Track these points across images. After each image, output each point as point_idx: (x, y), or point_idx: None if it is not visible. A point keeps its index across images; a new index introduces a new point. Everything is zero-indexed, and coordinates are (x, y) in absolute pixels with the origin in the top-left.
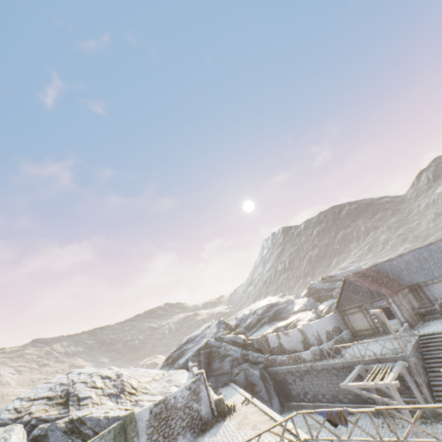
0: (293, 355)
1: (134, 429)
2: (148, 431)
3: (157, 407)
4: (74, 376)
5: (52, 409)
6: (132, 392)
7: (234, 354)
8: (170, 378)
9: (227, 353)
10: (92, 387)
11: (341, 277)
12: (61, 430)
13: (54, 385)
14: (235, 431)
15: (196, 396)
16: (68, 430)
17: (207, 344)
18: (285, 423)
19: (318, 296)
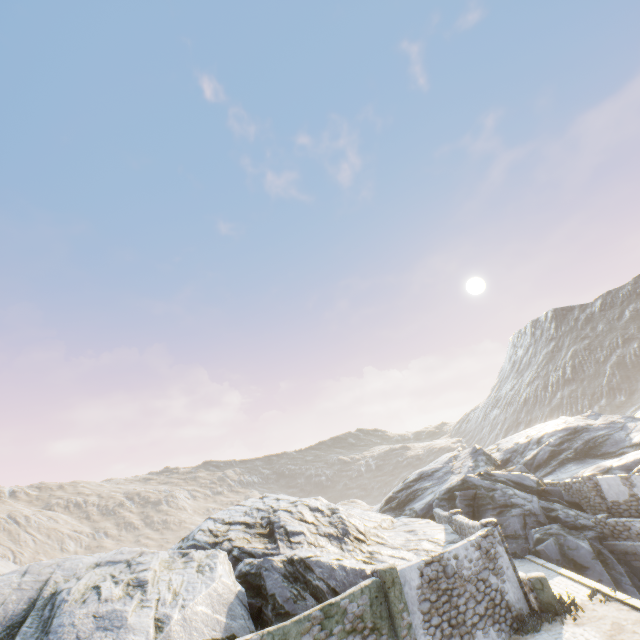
0: None
1: (400, 598)
2: (421, 608)
3: (429, 567)
4: (272, 502)
5: (254, 540)
6: (360, 538)
7: (525, 505)
8: (411, 527)
9: (510, 502)
10: (300, 519)
11: None
12: (279, 572)
13: (249, 509)
14: None
15: (492, 564)
16: (288, 574)
17: (466, 483)
18: None
19: None
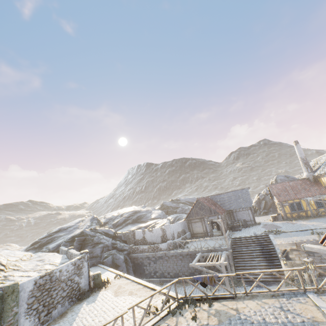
0: (153, 245)
1: (15, 300)
2: (29, 301)
3: (42, 278)
4: None
5: None
6: (1, 268)
7: (106, 242)
8: (43, 258)
9: (100, 241)
10: None
11: (184, 201)
12: None
13: None
14: (114, 297)
15: (79, 271)
16: None
17: (82, 233)
18: (170, 286)
19: (167, 211)
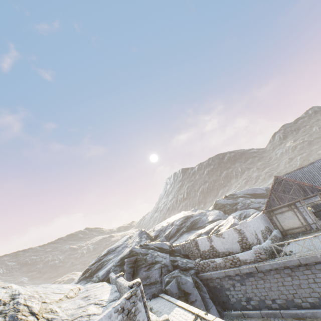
0: (231, 257)
1: None
2: None
3: None
4: None
5: None
6: (29, 320)
7: (163, 261)
8: (88, 293)
9: (155, 260)
10: None
11: (241, 194)
12: None
13: None
14: None
15: None
16: None
17: (132, 252)
18: None
19: (224, 210)
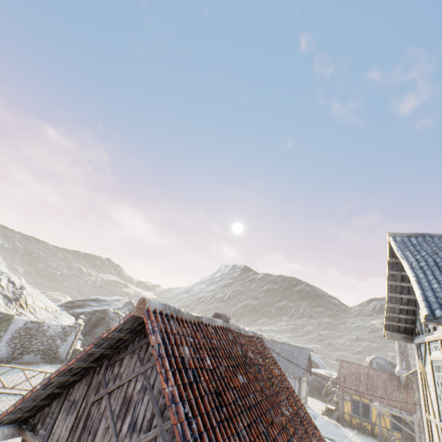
0: None
1: (6, 326)
2: (14, 334)
3: (32, 323)
4: None
5: None
6: (23, 305)
7: None
8: (59, 315)
9: None
10: None
11: None
12: None
13: None
14: None
15: (64, 336)
16: None
17: (105, 311)
18: None
19: None
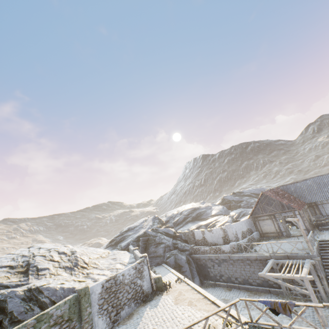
0: (215, 247)
1: (87, 301)
2: (99, 303)
3: (108, 282)
4: (35, 250)
5: (13, 276)
6: (84, 266)
7: (167, 242)
8: (115, 256)
9: (161, 242)
10: (50, 260)
11: (248, 193)
12: (19, 297)
13: (16, 256)
14: (174, 305)
15: (140, 274)
16: (26, 298)
17: (145, 234)
18: (229, 308)
19: (229, 205)
